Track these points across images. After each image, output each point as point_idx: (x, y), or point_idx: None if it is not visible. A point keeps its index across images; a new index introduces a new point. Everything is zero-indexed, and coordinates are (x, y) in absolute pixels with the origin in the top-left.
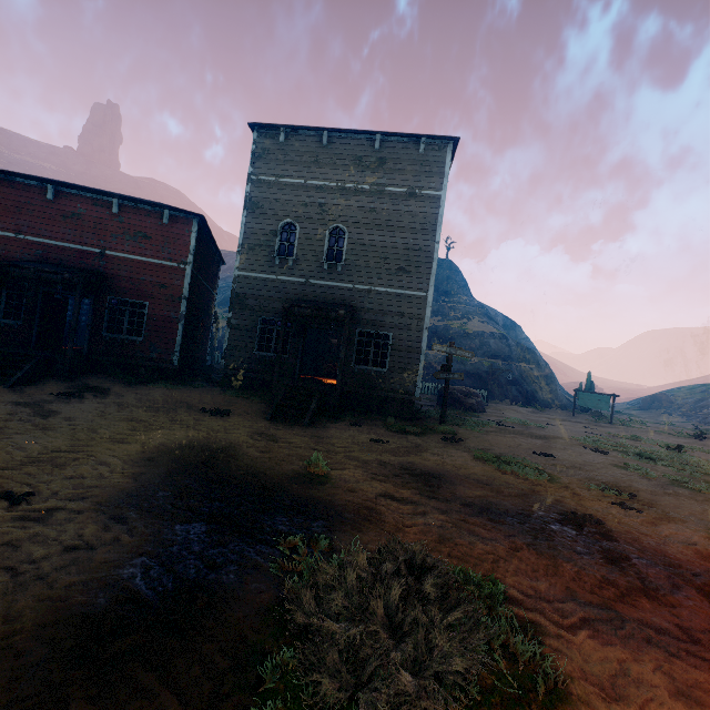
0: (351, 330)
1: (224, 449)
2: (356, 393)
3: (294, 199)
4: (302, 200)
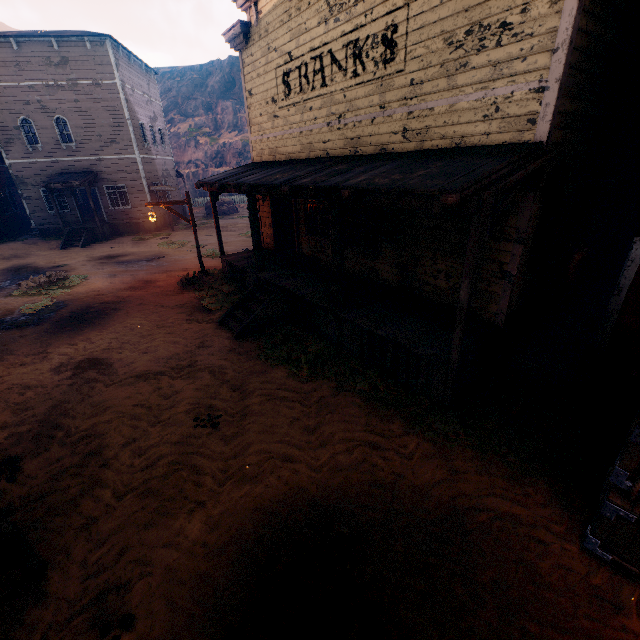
0: (100, 187)
1: (28, 265)
2: (121, 223)
3: (18, 99)
4: (24, 99)
